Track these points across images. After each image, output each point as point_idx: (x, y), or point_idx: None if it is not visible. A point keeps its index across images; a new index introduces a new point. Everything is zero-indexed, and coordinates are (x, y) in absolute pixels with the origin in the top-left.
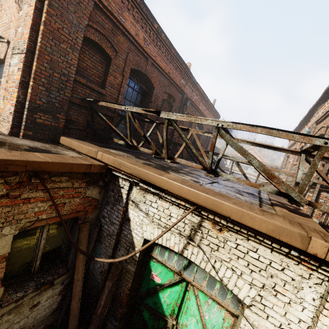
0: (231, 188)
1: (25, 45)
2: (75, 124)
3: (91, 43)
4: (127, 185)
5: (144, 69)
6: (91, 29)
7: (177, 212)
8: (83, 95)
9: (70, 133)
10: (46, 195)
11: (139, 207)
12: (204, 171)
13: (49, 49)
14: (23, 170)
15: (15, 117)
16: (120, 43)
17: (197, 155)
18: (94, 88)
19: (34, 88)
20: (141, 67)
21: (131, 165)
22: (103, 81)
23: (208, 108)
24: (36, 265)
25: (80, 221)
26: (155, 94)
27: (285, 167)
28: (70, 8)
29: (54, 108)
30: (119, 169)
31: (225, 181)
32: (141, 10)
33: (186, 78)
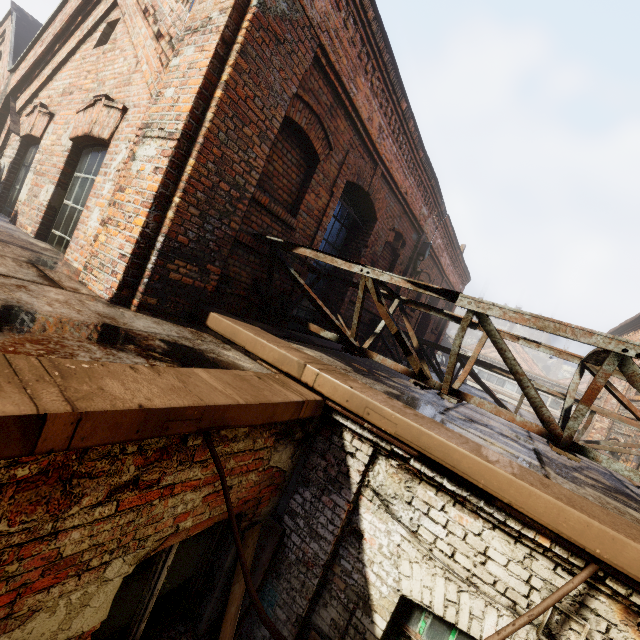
0: (585, 478)
1: (181, 124)
2: (233, 283)
3: (290, 129)
4: (365, 452)
5: (368, 183)
6: (298, 103)
7: (508, 550)
8: (258, 227)
9: (221, 303)
10: (204, 473)
11: (390, 511)
12: (470, 405)
13: (223, 135)
14: (193, 429)
15: (130, 266)
16: (338, 132)
17: (539, 403)
18: (281, 214)
19: (180, 209)
20: (363, 179)
21: (400, 416)
22: (294, 201)
23: (454, 263)
24: (138, 632)
25: (244, 522)
26: (376, 231)
27: (600, 398)
28: (274, 62)
29: (206, 252)
30: (357, 416)
31: (534, 440)
32: (386, 75)
33: (432, 205)
